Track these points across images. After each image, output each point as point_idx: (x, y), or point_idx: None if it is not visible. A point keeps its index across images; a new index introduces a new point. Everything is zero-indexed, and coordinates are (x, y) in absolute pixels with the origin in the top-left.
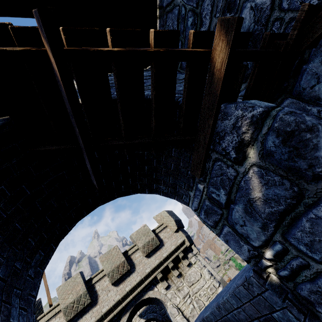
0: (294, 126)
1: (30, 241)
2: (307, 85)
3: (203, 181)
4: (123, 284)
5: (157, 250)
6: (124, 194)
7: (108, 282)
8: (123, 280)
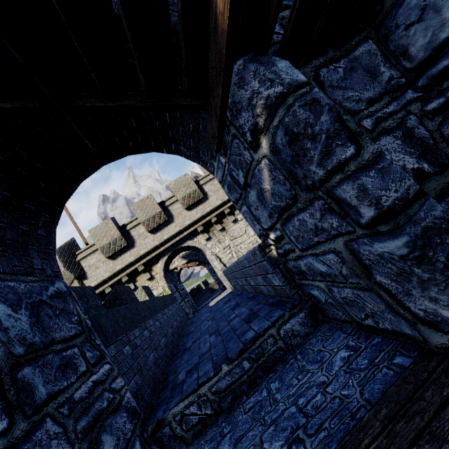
0: (301, 128)
1: (28, 206)
2: (404, 19)
3: (224, 155)
4: (161, 232)
5: (199, 203)
6: (135, 152)
7: (145, 230)
8: (160, 230)
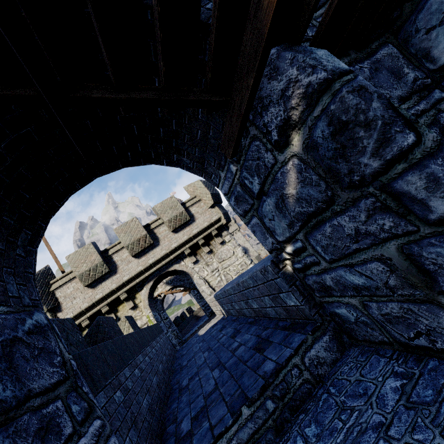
0: (351, 115)
1: (6, 220)
2: (425, 24)
3: (237, 162)
4: (145, 256)
5: (186, 226)
6: (133, 164)
7: (128, 254)
8: (145, 254)
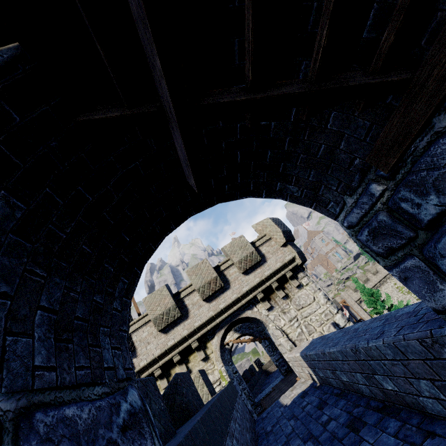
0: None
1: (107, 267)
2: None
3: (387, 178)
4: (216, 300)
5: (257, 267)
6: (228, 198)
7: (199, 298)
8: (216, 297)
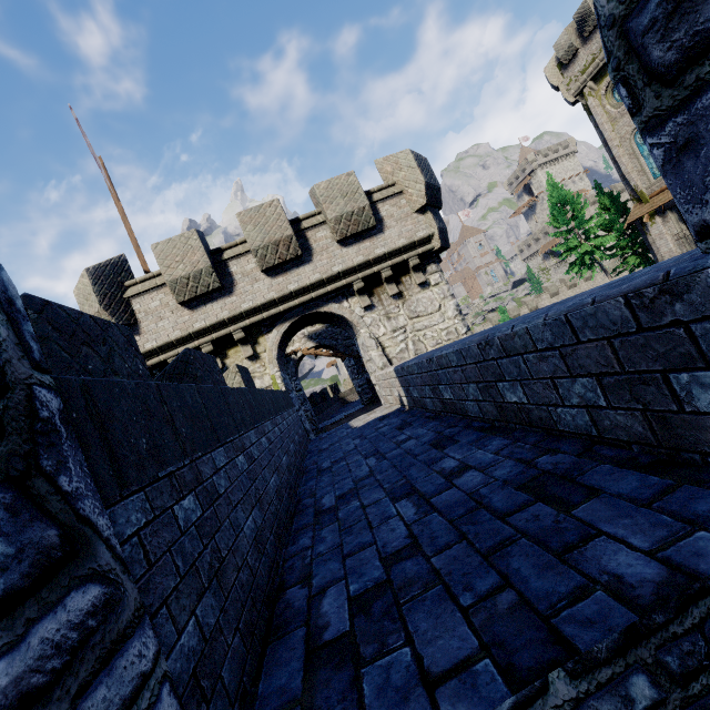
0: None
1: None
2: None
3: None
4: (284, 277)
5: (365, 237)
6: None
7: (256, 266)
8: (285, 272)
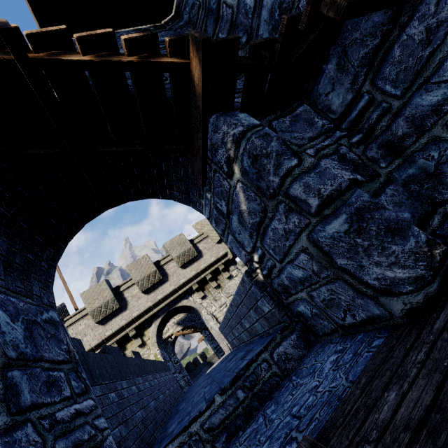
0: (259, 151)
1: (38, 238)
2: (324, 91)
3: (209, 190)
4: (155, 292)
5: (194, 261)
6: (135, 198)
7: (138, 290)
8: (155, 289)
